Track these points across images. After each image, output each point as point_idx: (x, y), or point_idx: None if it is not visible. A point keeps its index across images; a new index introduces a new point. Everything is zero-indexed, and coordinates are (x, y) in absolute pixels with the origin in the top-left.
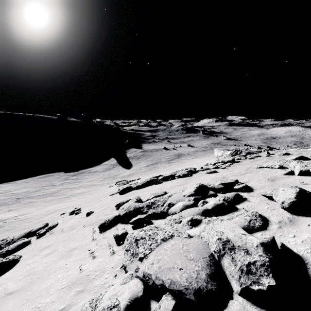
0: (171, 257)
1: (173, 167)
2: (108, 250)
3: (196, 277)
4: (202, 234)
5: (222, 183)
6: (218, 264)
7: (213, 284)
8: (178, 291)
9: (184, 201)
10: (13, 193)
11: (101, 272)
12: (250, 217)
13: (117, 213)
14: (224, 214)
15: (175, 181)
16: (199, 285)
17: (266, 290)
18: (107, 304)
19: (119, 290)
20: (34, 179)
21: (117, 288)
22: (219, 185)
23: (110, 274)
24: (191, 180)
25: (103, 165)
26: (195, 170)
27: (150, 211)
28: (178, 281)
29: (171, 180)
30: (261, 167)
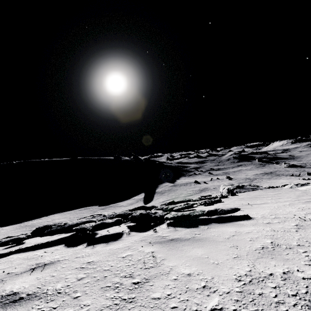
0: None
1: None
2: None
3: None
4: None
5: None
6: None
7: None
8: None
9: None
10: (54, 221)
11: None
12: None
13: None
14: None
15: None
16: None
17: None
18: None
19: None
20: (76, 211)
21: None
22: None
23: None
24: None
25: (131, 200)
26: None
27: None
28: None
29: None
30: None
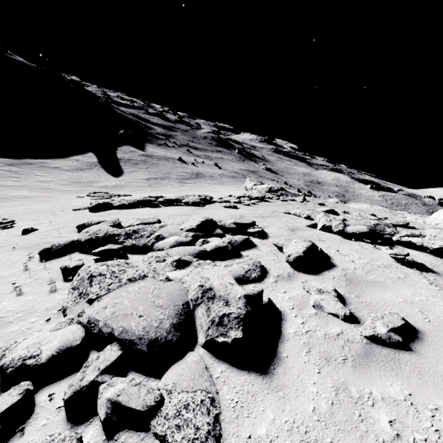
0: (133, 301)
1: (185, 190)
2: (46, 287)
3: (156, 326)
4: (185, 279)
5: (236, 222)
6: (191, 314)
7: (175, 334)
8: (129, 341)
9: (180, 237)
10: None
11: (27, 314)
12: (250, 267)
13: (77, 237)
14: (224, 259)
15: (179, 209)
16: (157, 335)
17: (230, 342)
18: (20, 355)
19: (46, 338)
20: None
21: (44, 335)
22: (231, 224)
23: (40, 318)
24: (201, 211)
25: (72, 161)
26: (211, 200)
27: (128, 241)
28: (132, 330)
29: (174, 206)
30: (288, 213)
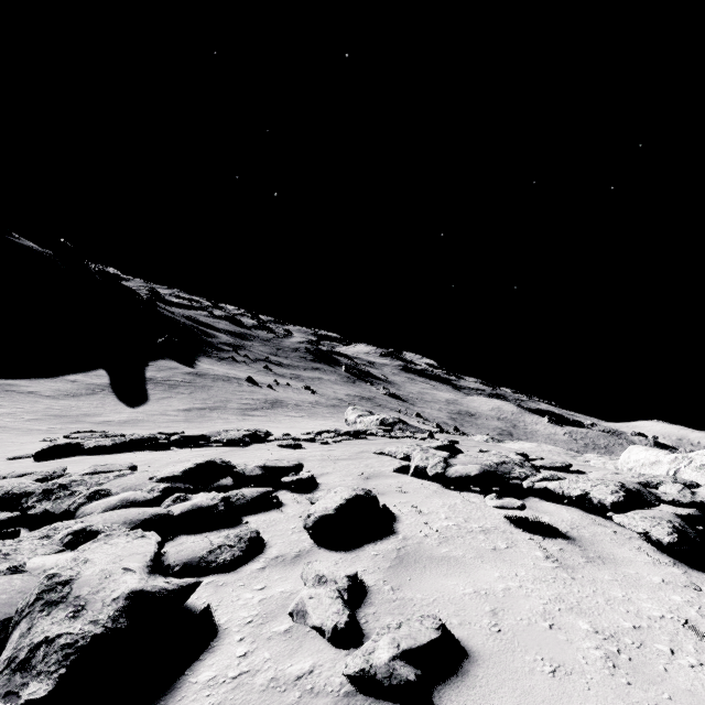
0: None
1: (245, 426)
2: None
3: None
4: None
5: (266, 466)
6: None
7: None
8: None
9: (138, 491)
10: None
11: None
12: (227, 540)
13: None
14: (202, 531)
15: (200, 451)
16: None
17: None
18: None
19: None
20: None
21: None
22: (255, 469)
23: None
24: (233, 454)
25: (64, 383)
26: (265, 437)
27: (41, 505)
28: None
29: (195, 448)
30: (382, 454)
